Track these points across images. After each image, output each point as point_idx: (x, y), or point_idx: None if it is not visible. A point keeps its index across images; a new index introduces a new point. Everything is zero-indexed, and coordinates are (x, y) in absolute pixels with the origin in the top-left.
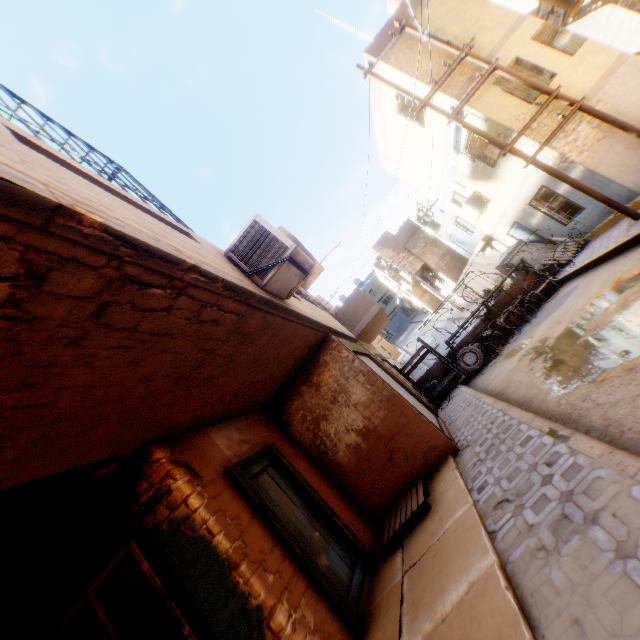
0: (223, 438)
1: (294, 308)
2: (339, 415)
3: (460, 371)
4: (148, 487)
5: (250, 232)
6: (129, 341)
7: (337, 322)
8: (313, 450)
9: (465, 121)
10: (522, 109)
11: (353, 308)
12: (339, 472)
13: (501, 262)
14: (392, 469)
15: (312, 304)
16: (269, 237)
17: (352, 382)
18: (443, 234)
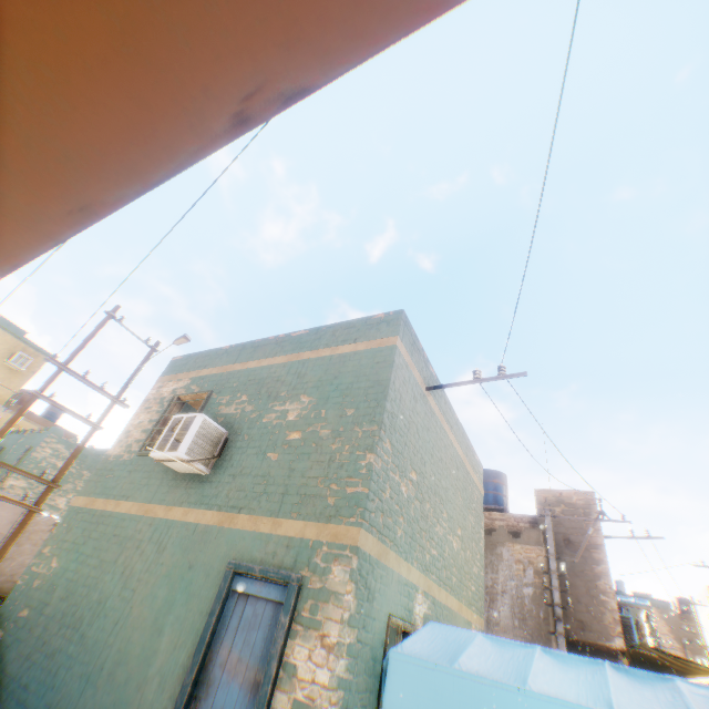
0: None
1: None
2: None
3: None
4: None
5: None
6: None
7: None
8: None
9: None
10: None
11: None
12: None
13: None
14: None
15: None
16: None
17: None
18: None
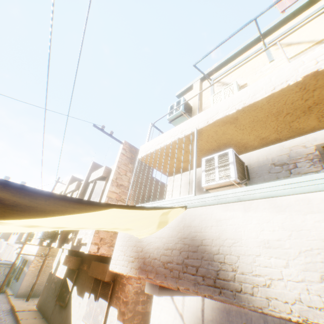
0: None
1: None
2: None
3: None
4: None
5: None
6: None
7: None
8: None
9: None
10: None
11: None
12: None
13: None
14: None
15: None
16: None
17: None
18: None
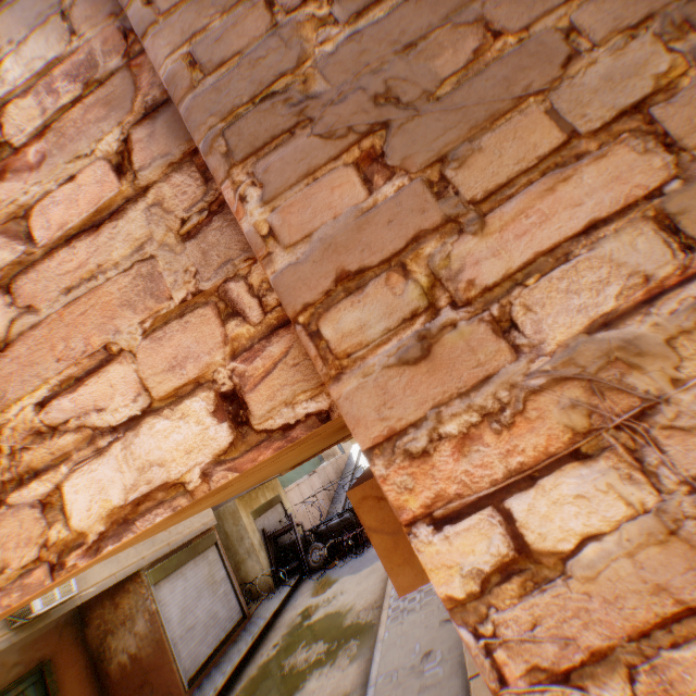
0: None
1: (61, 609)
2: (123, 635)
3: (305, 562)
4: None
5: None
6: None
7: None
8: (97, 652)
9: None
10: None
11: None
12: (107, 677)
13: None
14: (141, 692)
15: None
16: None
17: (141, 614)
18: None
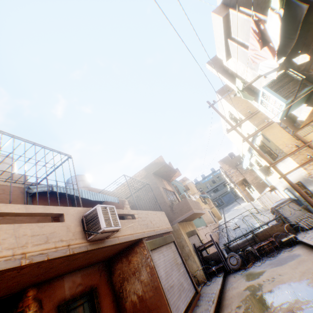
0: (70, 281)
1: (110, 241)
2: (133, 282)
3: (226, 265)
4: (22, 305)
5: (93, 211)
6: (1, 281)
7: (164, 218)
8: (118, 292)
9: (252, 143)
10: (291, 141)
11: (181, 207)
12: (124, 311)
13: (274, 206)
14: None
15: (149, 211)
16: (97, 219)
17: (144, 268)
18: (256, 169)
